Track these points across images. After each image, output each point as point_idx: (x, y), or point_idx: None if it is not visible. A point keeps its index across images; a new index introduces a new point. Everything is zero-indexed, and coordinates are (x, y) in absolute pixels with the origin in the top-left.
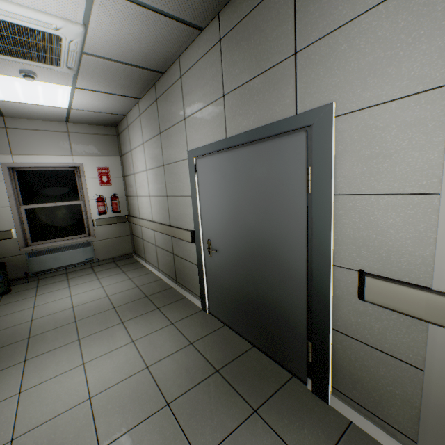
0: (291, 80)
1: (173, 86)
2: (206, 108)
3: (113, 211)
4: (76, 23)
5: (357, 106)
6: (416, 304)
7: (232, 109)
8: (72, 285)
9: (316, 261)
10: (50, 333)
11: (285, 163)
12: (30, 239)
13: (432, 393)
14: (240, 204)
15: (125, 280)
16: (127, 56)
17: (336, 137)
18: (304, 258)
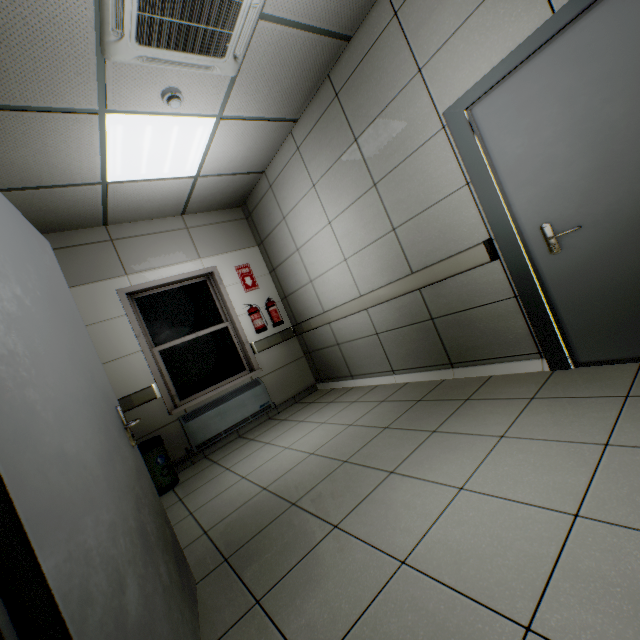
0: None
1: (377, 43)
2: (480, 8)
3: (274, 323)
4: None
5: None
6: None
7: None
8: (269, 440)
9: None
10: (323, 486)
11: None
12: (176, 396)
13: None
14: (636, 95)
15: (348, 405)
16: (316, 7)
17: None
18: None
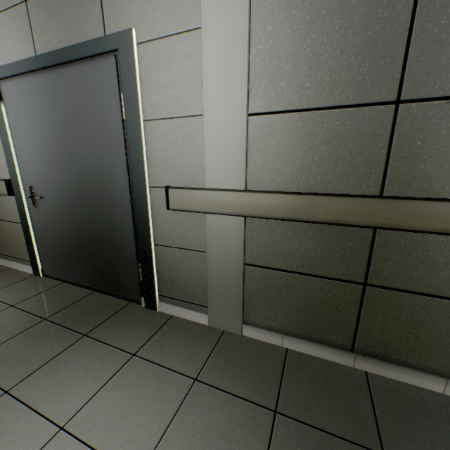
0: None
1: None
2: (5, 13)
3: None
4: None
5: (152, 36)
6: (198, 202)
7: (39, 20)
8: None
9: (136, 186)
10: None
11: (101, 89)
12: None
13: (212, 265)
14: (62, 138)
15: None
16: None
17: (140, 64)
18: (127, 185)
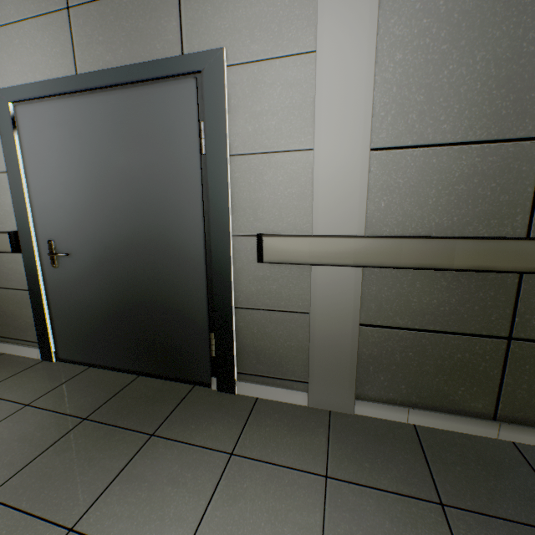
0: (175, 11)
1: None
2: (33, 20)
3: None
4: None
5: (248, 58)
6: (303, 251)
7: (86, 32)
8: None
9: (215, 234)
10: None
11: (172, 117)
12: None
13: (317, 329)
14: (107, 177)
15: None
16: None
17: (229, 90)
18: (201, 234)
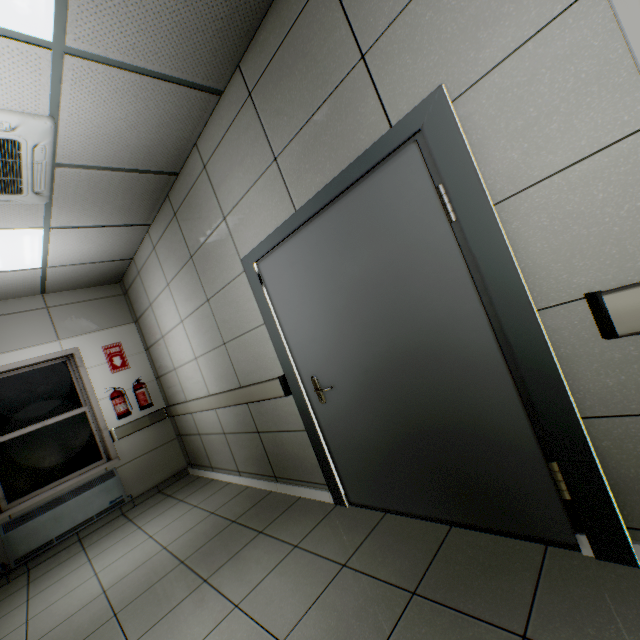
0: (369, 90)
1: (196, 184)
2: (254, 187)
3: (141, 406)
4: (40, 116)
5: (478, 74)
6: None
7: (293, 170)
8: (94, 555)
9: (506, 318)
10: None
11: (400, 199)
12: (3, 499)
13: None
14: (348, 295)
15: (187, 511)
16: (122, 157)
17: (464, 127)
18: (484, 323)
